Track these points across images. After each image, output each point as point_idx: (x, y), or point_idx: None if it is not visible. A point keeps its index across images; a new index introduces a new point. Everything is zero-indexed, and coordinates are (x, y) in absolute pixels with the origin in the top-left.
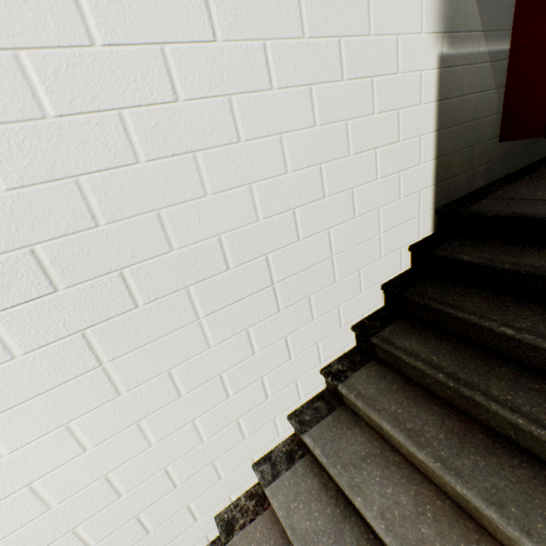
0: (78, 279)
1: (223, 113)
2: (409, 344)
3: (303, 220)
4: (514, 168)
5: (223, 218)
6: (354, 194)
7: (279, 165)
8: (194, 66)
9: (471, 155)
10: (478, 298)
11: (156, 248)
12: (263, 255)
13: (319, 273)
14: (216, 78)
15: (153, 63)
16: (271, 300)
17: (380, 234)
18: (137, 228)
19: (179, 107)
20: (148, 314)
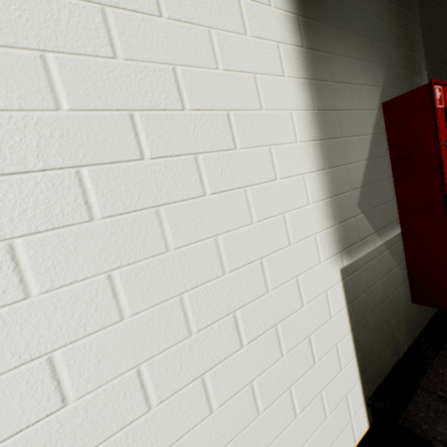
0: None
1: None
2: None
3: None
4: (431, 313)
5: None
6: None
7: None
8: None
9: (390, 328)
10: None
11: None
12: None
13: None
14: (64, 446)
15: None
16: None
17: None
18: None
19: None
20: None
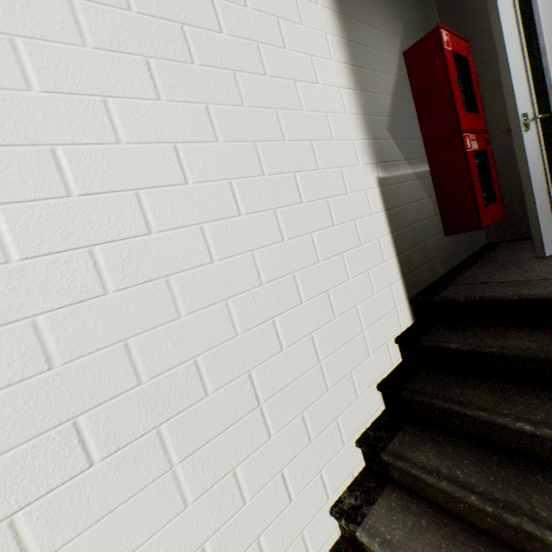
0: (17, 440)
1: (195, 239)
2: (425, 456)
3: (284, 328)
4: (465, 255)
5: (198, 338)
6: (330, 296)
7: (253, 278)
8: (167, 204)
9: (426, 249)
10: (479, 388)
11: (121, 384)
12: (245, 372)
13: (309, 382)
14: (188, 211)
15: (127, 205)
16: (260, 425)
17: (363, 330)
18: (100, 363)
19: (152, 238)
20: (106, 472)
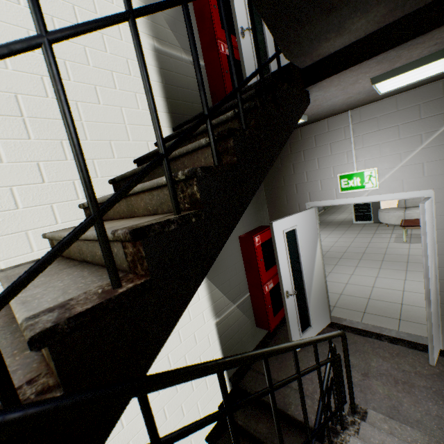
0: None
1: None
2: None
3: (51, 86)
4: None
5: None
6: (98, 90)
7: None
8: None
9: (194, 108)
10: None
11: None
12: (13, 93)
13: None
14: None
15: None
16: (22, 128)
17: (126, 124)
18: None
19: None
20: None
